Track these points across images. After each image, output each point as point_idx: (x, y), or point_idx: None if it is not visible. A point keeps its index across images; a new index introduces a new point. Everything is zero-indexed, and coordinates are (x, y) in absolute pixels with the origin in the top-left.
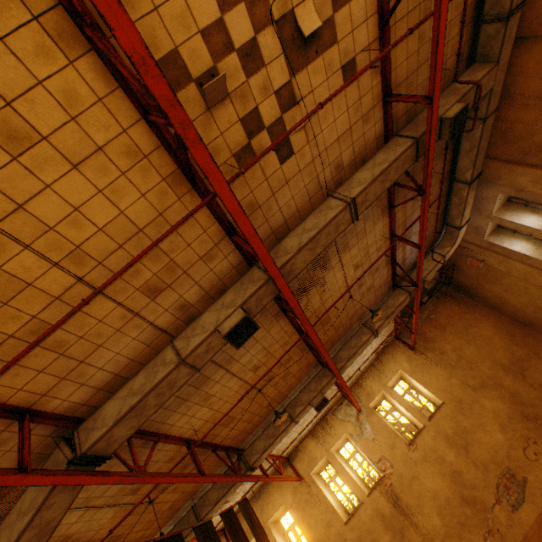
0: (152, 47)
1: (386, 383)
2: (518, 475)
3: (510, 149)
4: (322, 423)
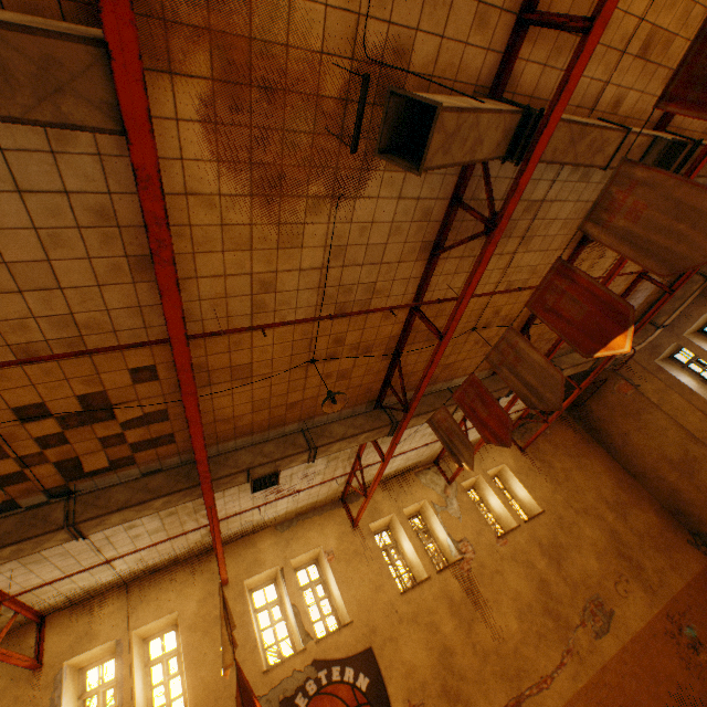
0: None
1: (486, 469)
2: (607, 605)
3: None
4: (400, 478)
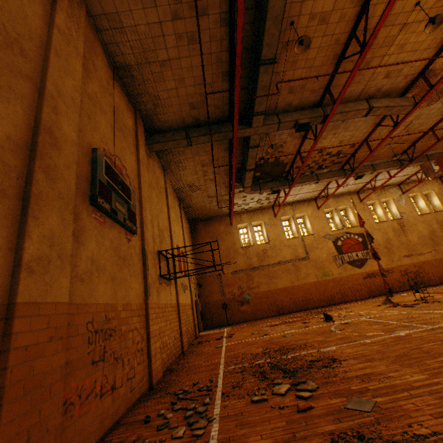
0: None
1: (422, 191)
2: None
3: None
4: (381, 189)
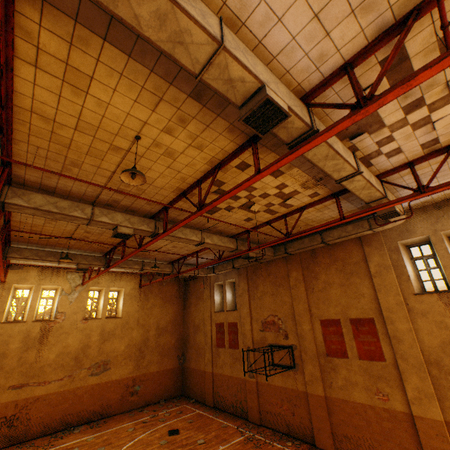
0: (223, 178)
1: (111, 287)
2: (110, 365)
3: (252, 273)
4: (56, 270)
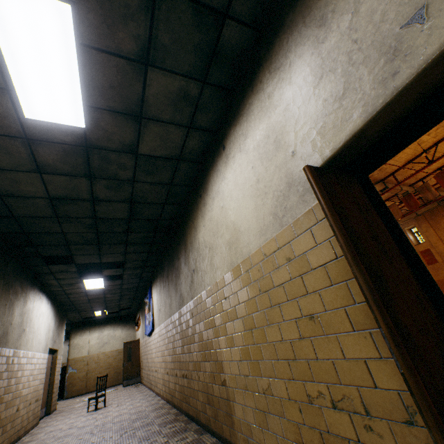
0: None
1: None
2: None
3: (429, 216)
4: None
